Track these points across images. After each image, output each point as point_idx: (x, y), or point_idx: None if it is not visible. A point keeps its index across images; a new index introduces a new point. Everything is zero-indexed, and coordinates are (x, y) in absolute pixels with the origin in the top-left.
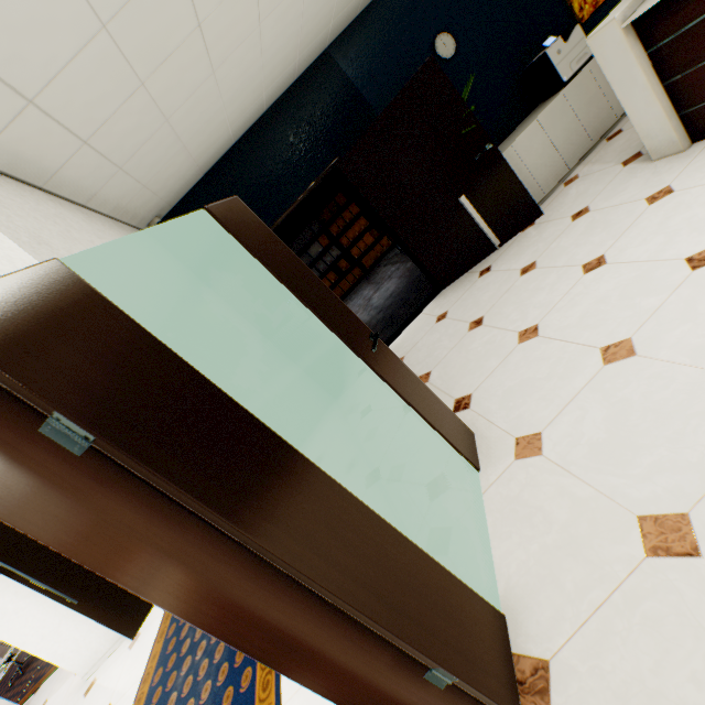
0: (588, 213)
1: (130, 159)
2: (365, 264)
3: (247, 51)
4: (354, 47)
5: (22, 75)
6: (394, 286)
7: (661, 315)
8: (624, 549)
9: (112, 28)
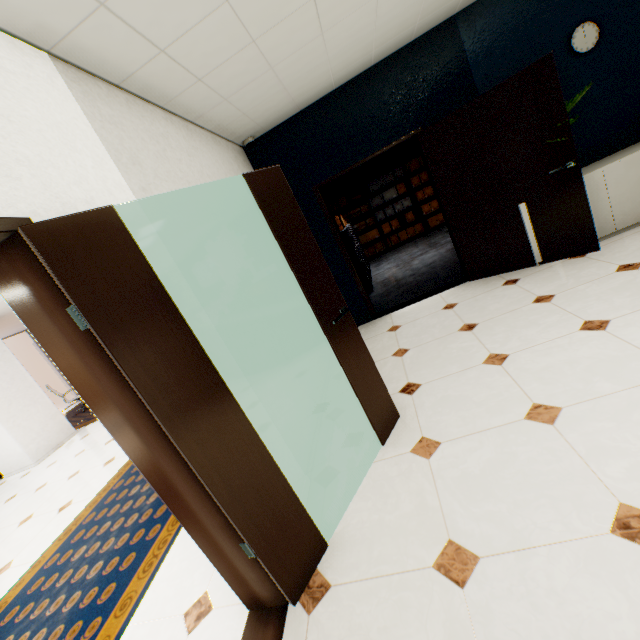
0: (636, 270)
1: (235, 93)
2: (429, 223)
3: (360, 17)
4: (483, 19)
5: (159, 33)
6: (438, 257)
7: (601, 403)
8: (424, 553)
9: (234, 1)
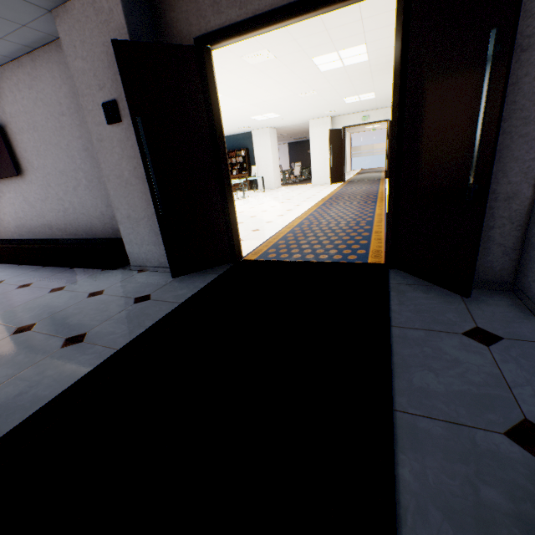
0: None
1: None
2: None
3: None
4: None
5: None
6: None
7: None
8: None
9: None
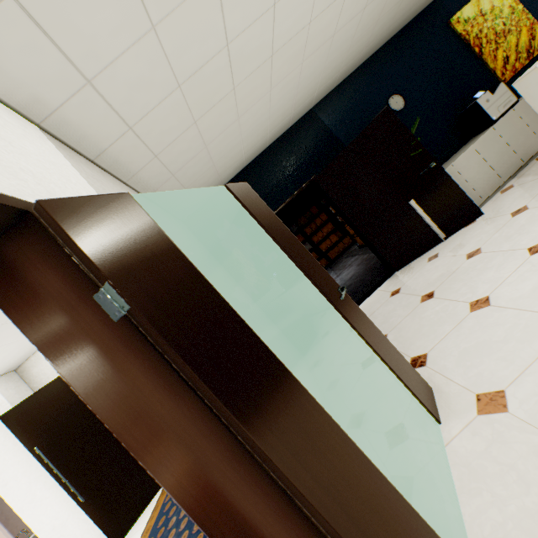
0: (527, 210)
1: (180, 170)
2: (330, 256)
3: (261, 106)
4: (330, 107)
5: (129, 112)
6: (354, 271)
7: None
8: None
9: (184, 87)
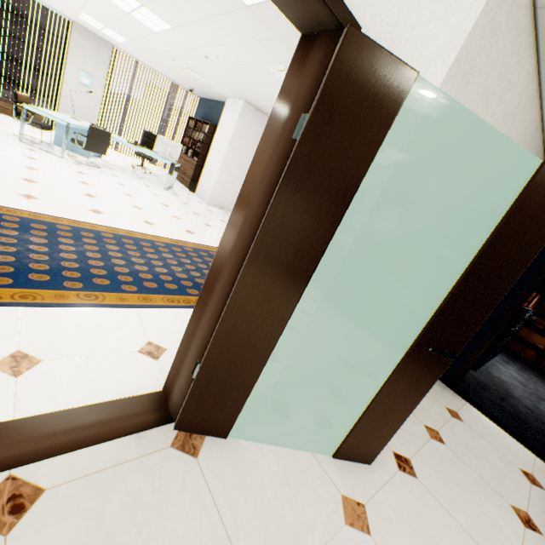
0: None
1: None
2: None
3: None
4: None
5: None
6: None
7: None
8: None
9: None
